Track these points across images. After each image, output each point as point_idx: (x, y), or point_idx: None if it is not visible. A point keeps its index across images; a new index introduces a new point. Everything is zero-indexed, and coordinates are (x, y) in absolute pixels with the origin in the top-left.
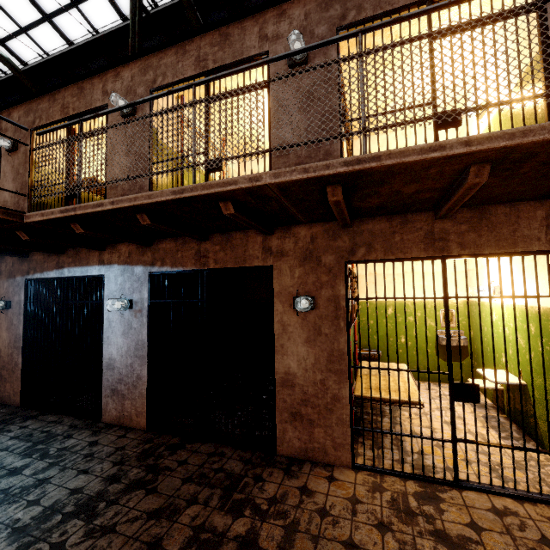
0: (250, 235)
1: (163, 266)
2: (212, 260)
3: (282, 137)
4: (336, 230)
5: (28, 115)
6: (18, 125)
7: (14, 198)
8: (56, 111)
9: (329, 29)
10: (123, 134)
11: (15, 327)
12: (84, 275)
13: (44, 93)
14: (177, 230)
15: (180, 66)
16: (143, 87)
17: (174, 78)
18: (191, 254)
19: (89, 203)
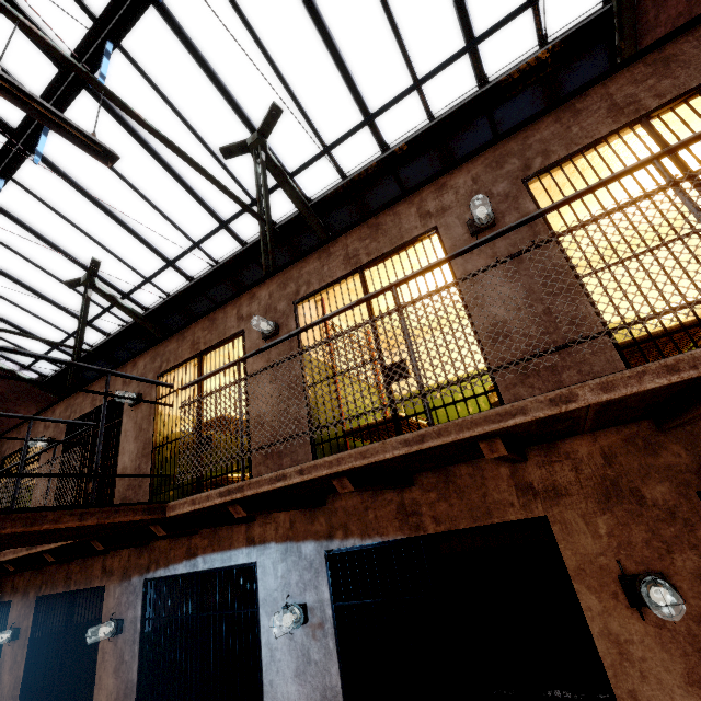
0: (485, 467)
1: (348, 538)
2: (429, 519)
3: (490, 316)
4: (648, 436)
5: (155, 361)
6: (163, 384)
7: (134, 462)
8: (185, 349)
9: (512, 184)
10: (265, 358)
11: (127, 667)
12: (226, 565)
13: (172, 334)
14: (381, 486)
15: (327, 269)
16: (284, 301)
17: (321, 283)
18: (390, 512)
19: (263, 476)
